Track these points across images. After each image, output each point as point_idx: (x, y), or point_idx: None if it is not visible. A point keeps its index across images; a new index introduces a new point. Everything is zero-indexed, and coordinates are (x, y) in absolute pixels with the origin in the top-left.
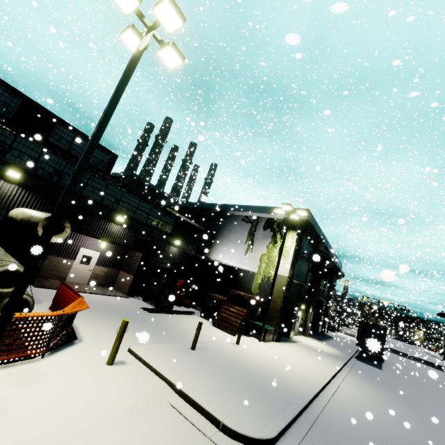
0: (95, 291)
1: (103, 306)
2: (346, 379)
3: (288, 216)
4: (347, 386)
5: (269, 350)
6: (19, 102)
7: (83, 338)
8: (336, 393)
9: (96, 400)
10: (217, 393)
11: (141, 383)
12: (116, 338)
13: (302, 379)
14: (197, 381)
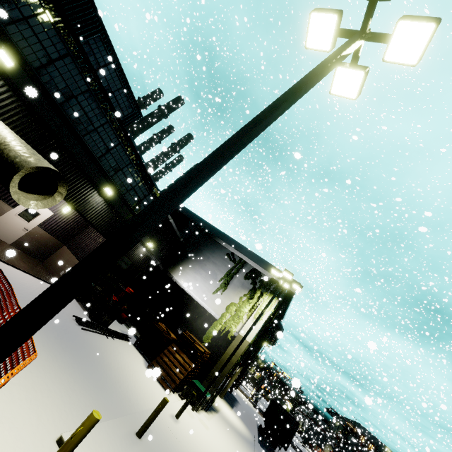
0: (20, 264)
1: (27, 301)
2: None
3: (282, 283)
4: None
5: (203, 431)
6: None
7: None
8: None
9: None
10: None
11: None
12: (65, 447)
13: None
14: None
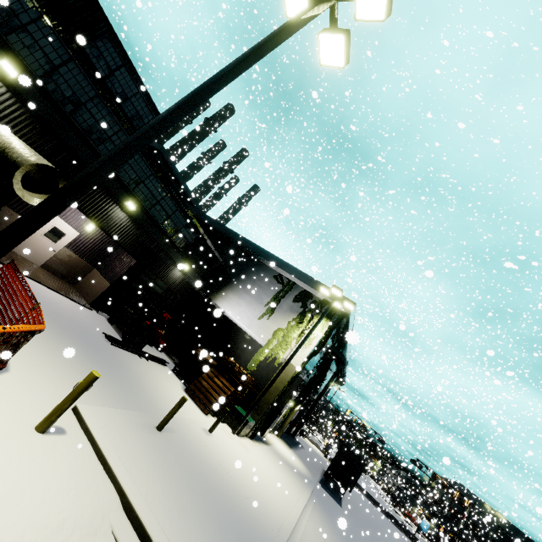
0: (49, 283)
1: (54, 312)
2: (311, 516)
3: (332, 301)
4: (312, 529)
5: (242, 451)
6: None
7: (11, 365)
8: (302, 539)
9: (2, 509)
10: (181, 524)
11: (79, 481)
12: (69, 395)
13: (274, 513)
14: (157, 495)
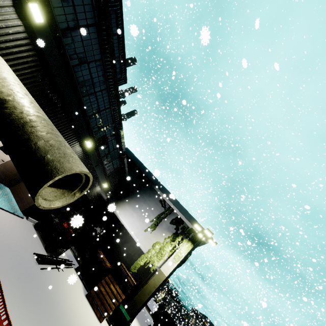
0: None
1: None
2: None
3: (202, 237)
4: None
5: None
6: None
7: None
8: None
9: None
10: None
11: None
12: None
13: None
14: None
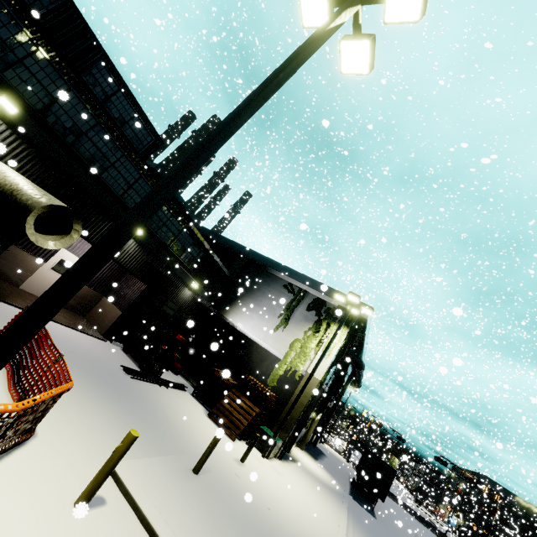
0: (60, 319)
1: (71, 352)
2: None
3: (349, 308)
4: None
5: (275, 476)
6: (56, 2)
7: (38, 427)
8: None
9: None
10: None
11: None
12: (107, 462)
13: None
14: None
